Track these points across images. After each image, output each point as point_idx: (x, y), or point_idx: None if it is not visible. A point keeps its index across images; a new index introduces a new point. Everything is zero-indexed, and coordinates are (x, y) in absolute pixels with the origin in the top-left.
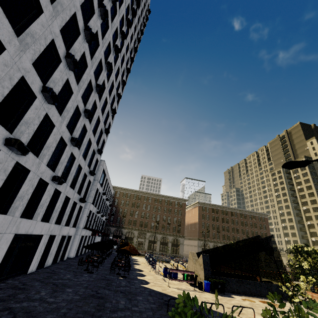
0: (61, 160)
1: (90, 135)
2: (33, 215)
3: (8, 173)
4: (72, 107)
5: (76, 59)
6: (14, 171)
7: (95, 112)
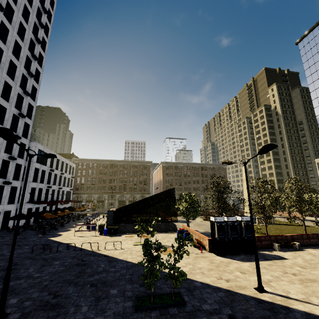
0: None
1: None
2: None
3: None
4: None
5: None
6: None
7: None
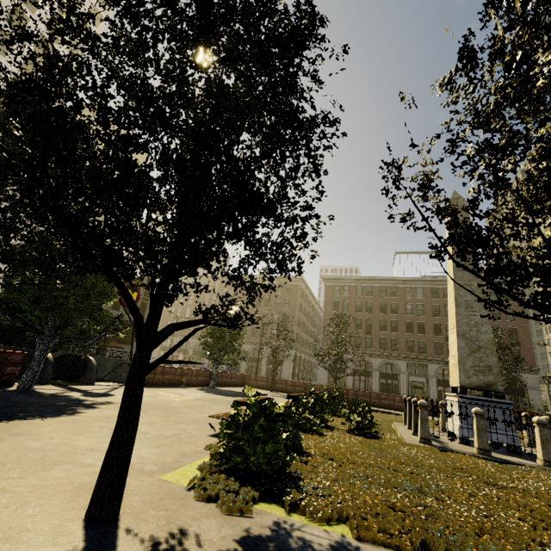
0: None
1: None
2: None
3: None
4: None
5: None
6: None
7: None
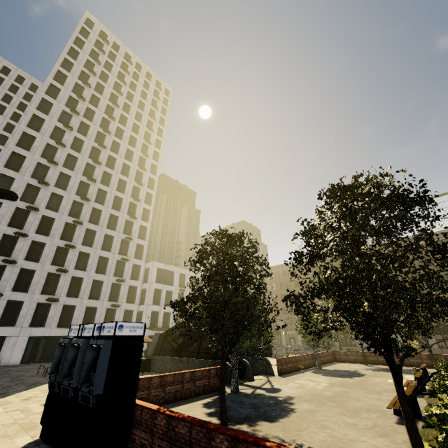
0: (60, 286)
1: (100, 254)
2: (45, 325)
3: (4, 307)
4: (51, 251)
5: (19, 232)
6: (13, 304)
7: (95, 236)
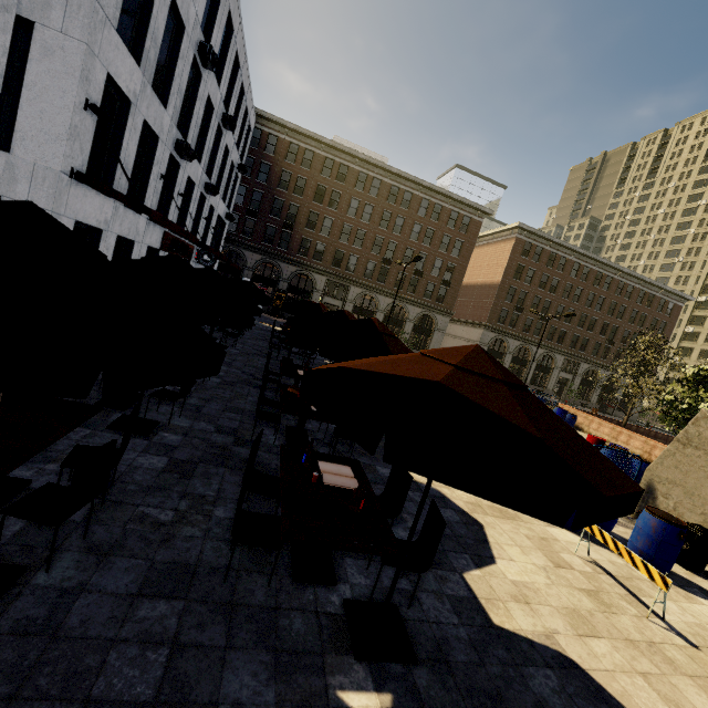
0: None
1: None
2: None
3: None
4: None
5: None
6: None
7: None
